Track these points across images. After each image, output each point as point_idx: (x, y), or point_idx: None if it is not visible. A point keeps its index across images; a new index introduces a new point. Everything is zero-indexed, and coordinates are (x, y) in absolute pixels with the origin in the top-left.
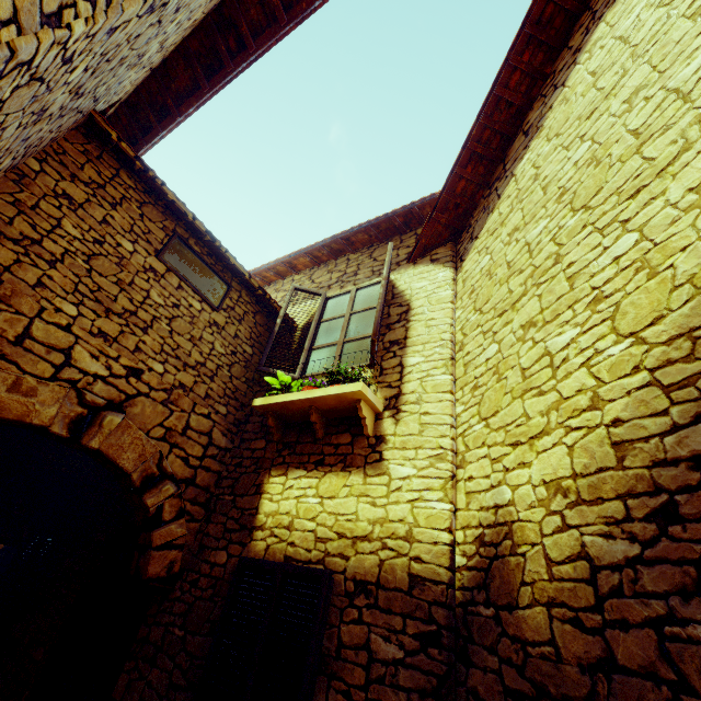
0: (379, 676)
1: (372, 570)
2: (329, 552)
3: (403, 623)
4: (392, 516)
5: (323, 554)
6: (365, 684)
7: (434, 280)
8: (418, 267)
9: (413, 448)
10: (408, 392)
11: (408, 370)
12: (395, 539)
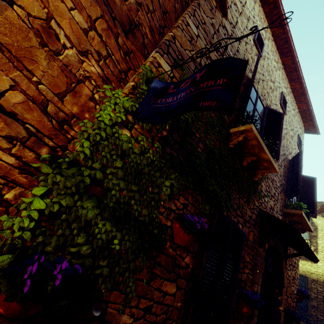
0: (319, 292)
1: (315, 278)
2: (306, 274)
3: (322, 286)
4: (318, 271)
5: (305, 274)
6: (317, 292)
7: (323, 222)
8: (318, 216)
9: (321, 260)
10: (319, 249)
11: (318, 244)
12: (319, 275)
